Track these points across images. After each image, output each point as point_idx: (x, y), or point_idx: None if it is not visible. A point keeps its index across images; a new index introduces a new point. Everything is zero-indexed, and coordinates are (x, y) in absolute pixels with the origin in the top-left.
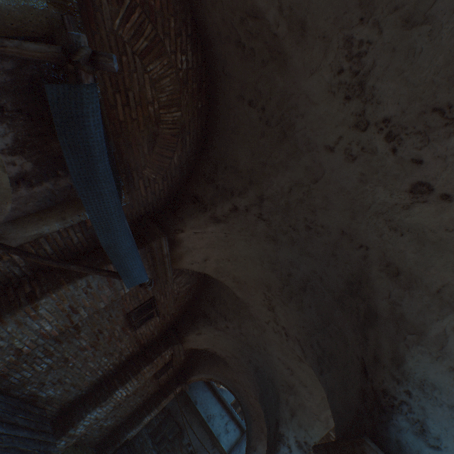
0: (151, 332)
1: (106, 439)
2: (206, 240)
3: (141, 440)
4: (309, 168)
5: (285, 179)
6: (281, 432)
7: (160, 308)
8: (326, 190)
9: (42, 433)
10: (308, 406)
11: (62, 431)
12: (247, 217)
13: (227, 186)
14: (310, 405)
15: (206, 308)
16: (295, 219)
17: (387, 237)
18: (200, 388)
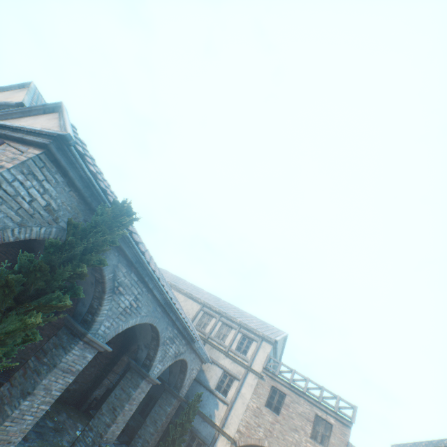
0: None
1: (80, 400)
2: None
3: None
4: None
5: None
6: (138, 344)
7: None
8: None
9: (3, 375)
10: (143, 325)
11: None
12: None
13: (40, 242)
14: (143, 325)
15: None
16: None
17: None
18: None
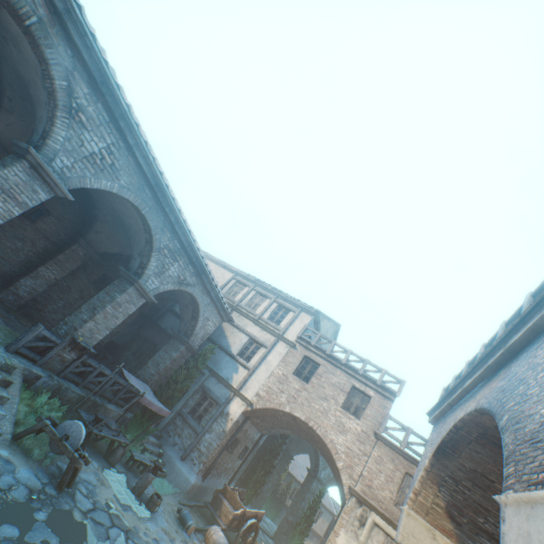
0: (56, 232)
1: None
2: (19, 131)
3: (125, 358)
4: (2, 55)
5: (6, 68)
6: (132, 254)
7: (50, 209)
8: (12, 63)
9: None
10: (137, 229)
11: (7, 288)
12: (20, 103)
13: (4, 90)
14: (137, 228)
15: (94, 212)
16: (27, 90)
17: (21, 69)
18: (170, 320)
